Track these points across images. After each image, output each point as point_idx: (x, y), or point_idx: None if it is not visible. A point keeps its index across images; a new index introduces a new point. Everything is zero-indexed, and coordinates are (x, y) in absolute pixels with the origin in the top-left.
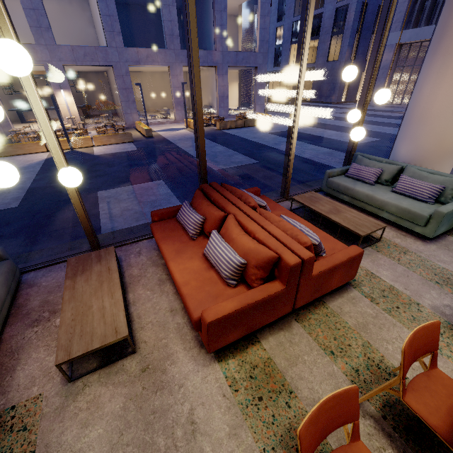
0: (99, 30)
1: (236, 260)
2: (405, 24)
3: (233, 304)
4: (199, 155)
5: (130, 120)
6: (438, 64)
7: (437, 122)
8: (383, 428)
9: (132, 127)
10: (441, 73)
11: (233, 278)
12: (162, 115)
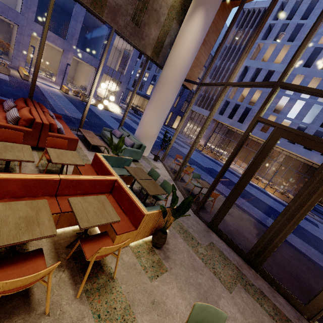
0: (20, 0)
1: (16, 115)
2: (196, 103)
3: (4, 123)
4: (31, 85)
5: (16, 64)
6: (149, 104)
7: (146, 124)
8: (40, 171)
9: (15, 68)
10: (149, 108)
11: (12, 123)
12: (46, 74)
